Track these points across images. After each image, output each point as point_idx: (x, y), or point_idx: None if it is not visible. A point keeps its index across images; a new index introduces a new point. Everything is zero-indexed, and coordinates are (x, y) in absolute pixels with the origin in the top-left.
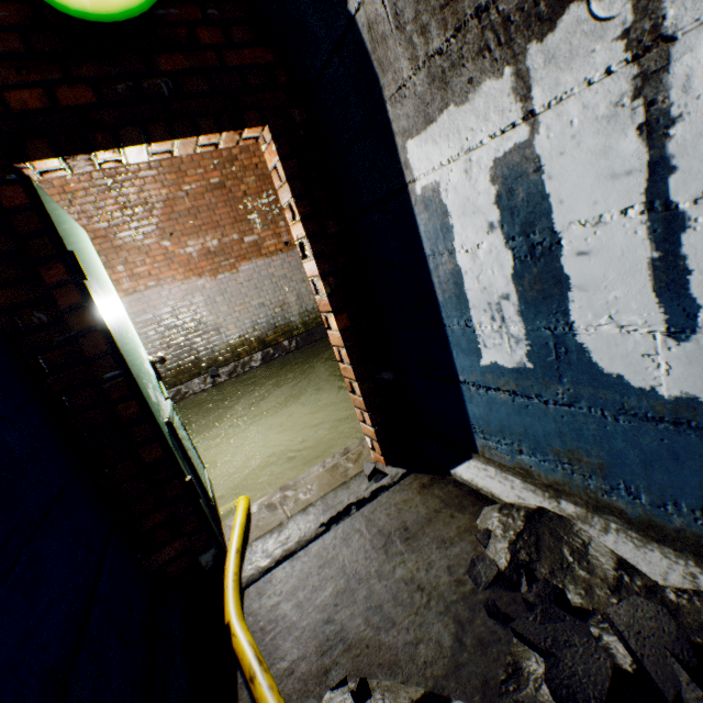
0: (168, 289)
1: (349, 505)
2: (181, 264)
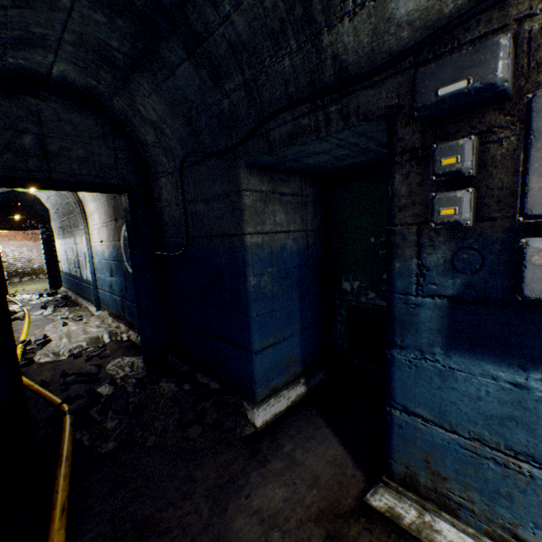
0: (13, 242)
1: (38, 292)
2: (22, 235)
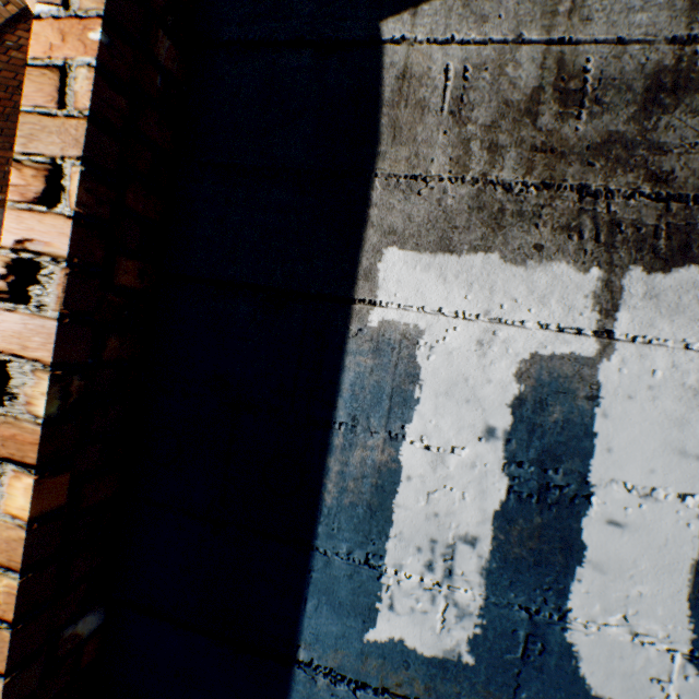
0: None
1: None
2: None
